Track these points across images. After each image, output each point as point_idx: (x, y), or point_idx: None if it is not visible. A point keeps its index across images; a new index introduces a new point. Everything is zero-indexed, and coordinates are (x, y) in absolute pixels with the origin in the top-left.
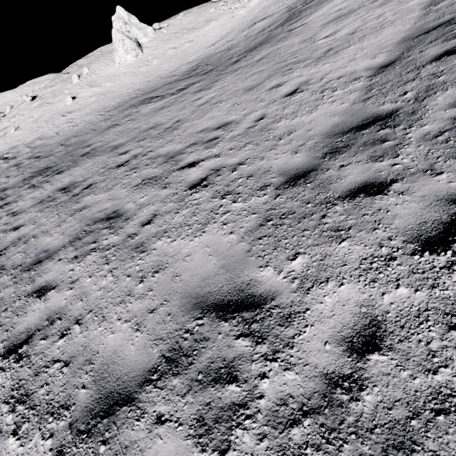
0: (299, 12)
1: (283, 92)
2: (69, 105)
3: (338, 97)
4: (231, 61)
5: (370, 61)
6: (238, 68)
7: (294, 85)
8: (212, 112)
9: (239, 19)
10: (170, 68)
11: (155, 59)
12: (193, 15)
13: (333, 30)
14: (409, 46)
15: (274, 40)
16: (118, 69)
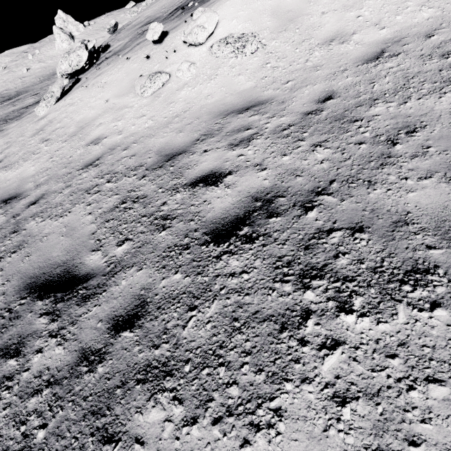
0: None
1: None
2: (25, 73)
3: None
4: None
5: None
6: None
7: None
8: None
9: None
10: None
11: None
12: (111, 17)
13: None
14: None
15: None
16: (57, 52)
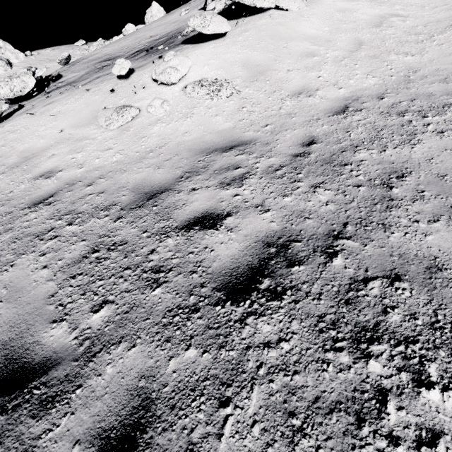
0: None
1: None
2: None
3: None
4: None
5: None
6: None
7: None
8: None
9: None
10: None
11: None
12: (58, 51)
13: None
14: None
15: None
16: None
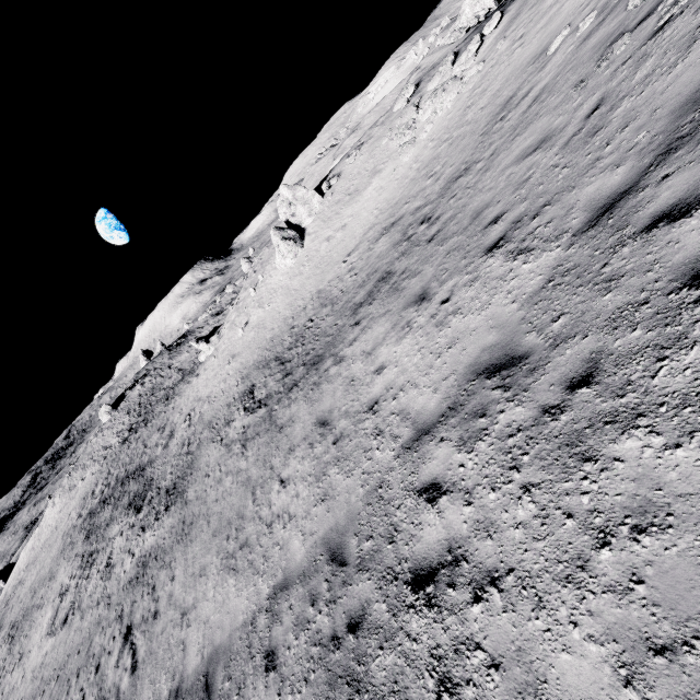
0: (382, 283)
1: (189, 599)
2: (239, 340)
3: (156, 691)
4: (295, 375)
5: (194, 655)
6: (275, 419)
7: (194, 598)
8: (193, 546)
9: (397, 182)
10: (307, 296)
11: (308, 262)
12: (366, 151)
13: (291, 471)
14: (193, 686)
15: (319, 370)
16: (280, 278)
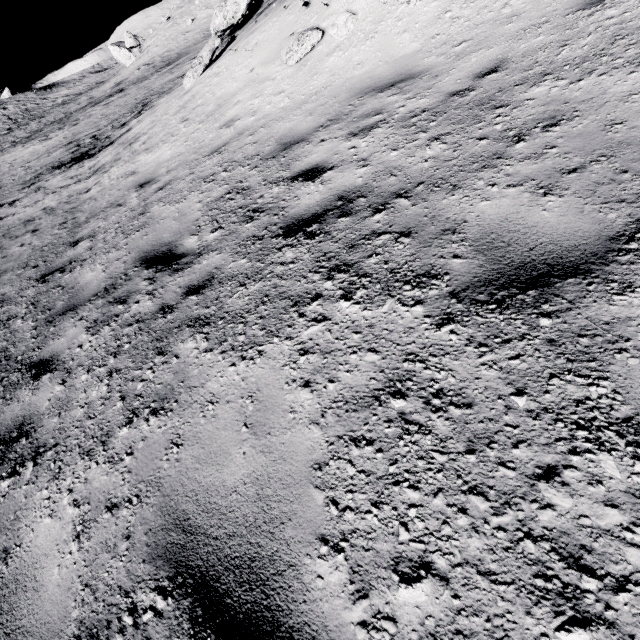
0: None
1: None
2: (189, 26)
3: None
4: None
5: None
6: None
7: None
8: None
9: None
10: None
11: None
12: None
13: None
14: None
15: None
16: None
